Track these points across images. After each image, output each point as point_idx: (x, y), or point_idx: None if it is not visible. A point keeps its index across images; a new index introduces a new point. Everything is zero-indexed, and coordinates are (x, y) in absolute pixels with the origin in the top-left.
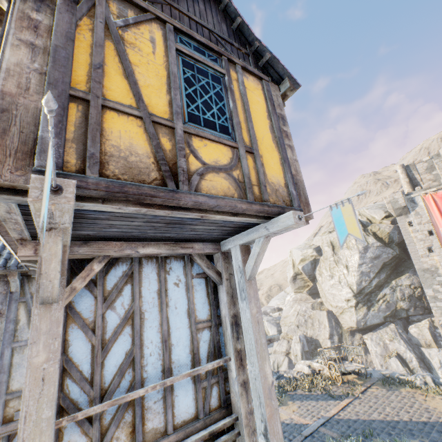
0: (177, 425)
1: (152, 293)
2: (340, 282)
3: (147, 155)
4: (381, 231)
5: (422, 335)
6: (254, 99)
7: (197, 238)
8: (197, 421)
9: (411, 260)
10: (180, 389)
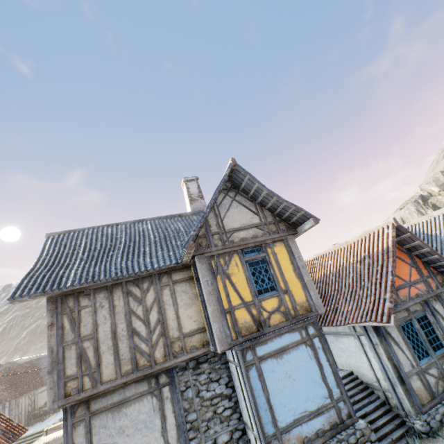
0: None
1: None
2: None
3: None
4: (439, 202)
5: None
6: None
7: None
8: None
9: None
10: None
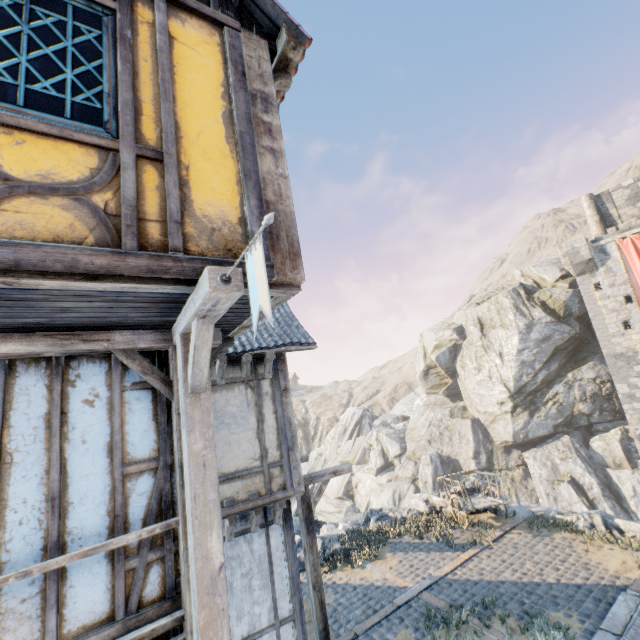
0: (68, 635)
1: (33, 419)
2: (490, 378)
3: None
4: (554, 299)
5: (609, 451)
6: (194, 60)
7: (113, 324)
8: (109, 625)
9: (598, 342)
10: (81, 576)
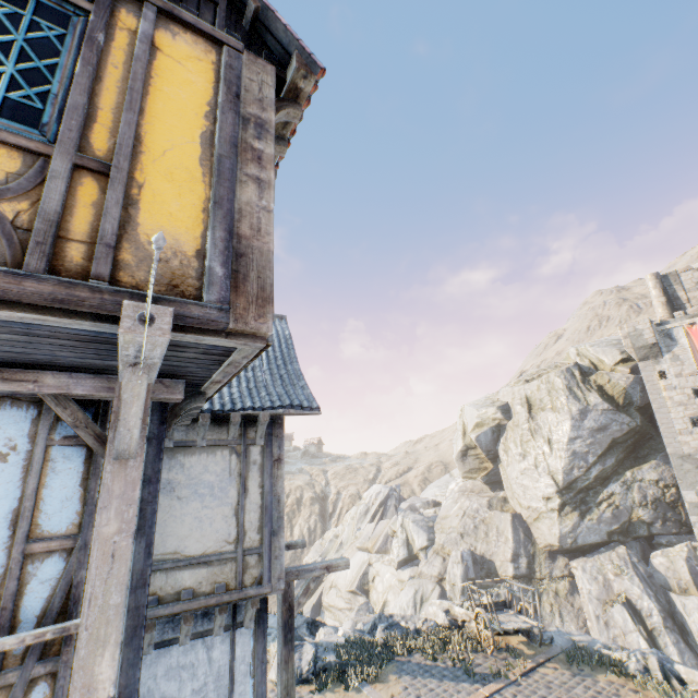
0: None
1: None
2: (536, 467)
3: None
4: (612, 384)
5: (673, 571)
6: (178, 75)
7: (42, 362)
8: None
9: (662, 438)
10: None
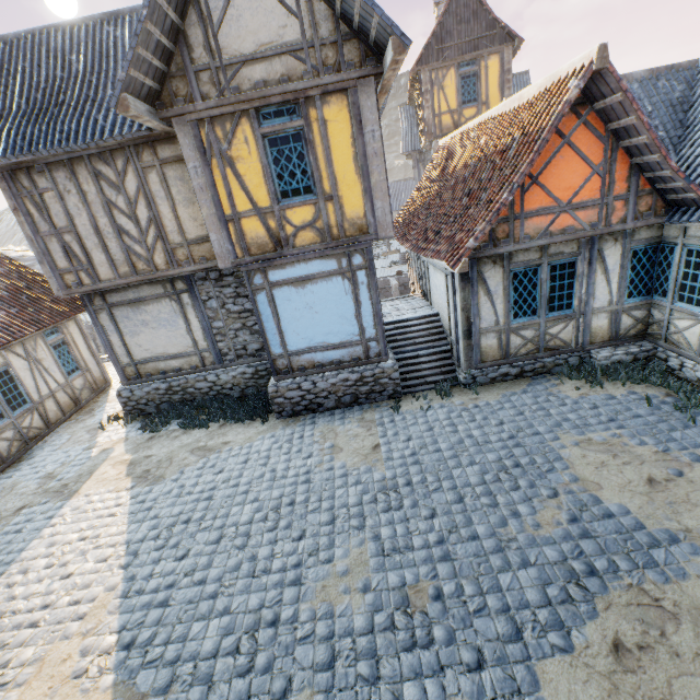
0: None
1: None
2: None
3: (451, 124)
4: None
5: None
6: (492, 71)
7: None
8: None
9: None
10: None
